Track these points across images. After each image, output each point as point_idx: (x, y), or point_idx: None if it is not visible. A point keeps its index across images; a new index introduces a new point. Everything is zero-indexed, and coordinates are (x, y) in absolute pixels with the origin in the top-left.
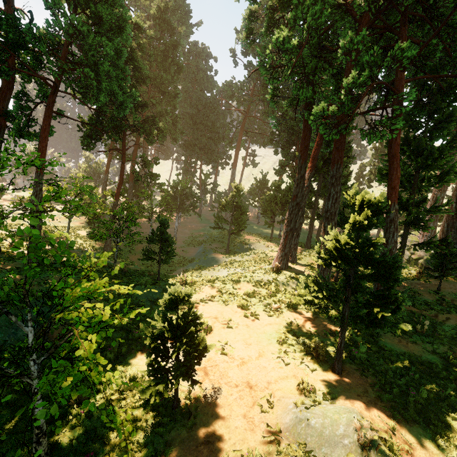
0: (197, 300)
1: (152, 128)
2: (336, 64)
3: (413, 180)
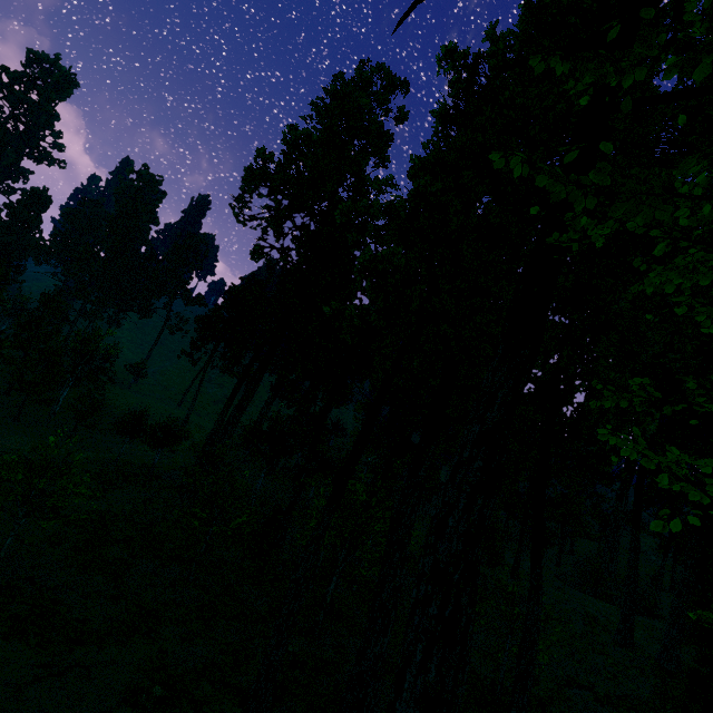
0: None
1: None
2: None
3: None
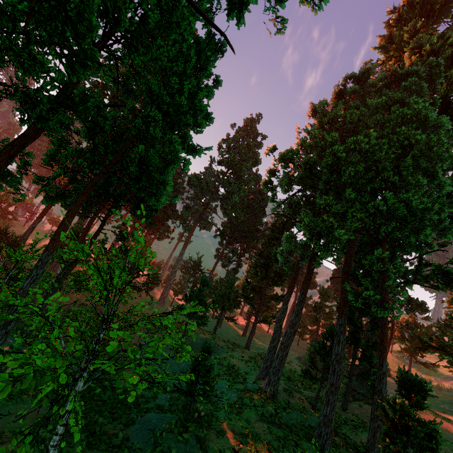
0: (231, 452)
1: (153, 212)
2: (337, 238)
3: (359, 321)
